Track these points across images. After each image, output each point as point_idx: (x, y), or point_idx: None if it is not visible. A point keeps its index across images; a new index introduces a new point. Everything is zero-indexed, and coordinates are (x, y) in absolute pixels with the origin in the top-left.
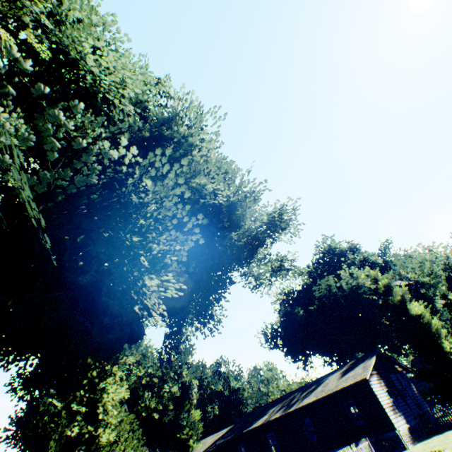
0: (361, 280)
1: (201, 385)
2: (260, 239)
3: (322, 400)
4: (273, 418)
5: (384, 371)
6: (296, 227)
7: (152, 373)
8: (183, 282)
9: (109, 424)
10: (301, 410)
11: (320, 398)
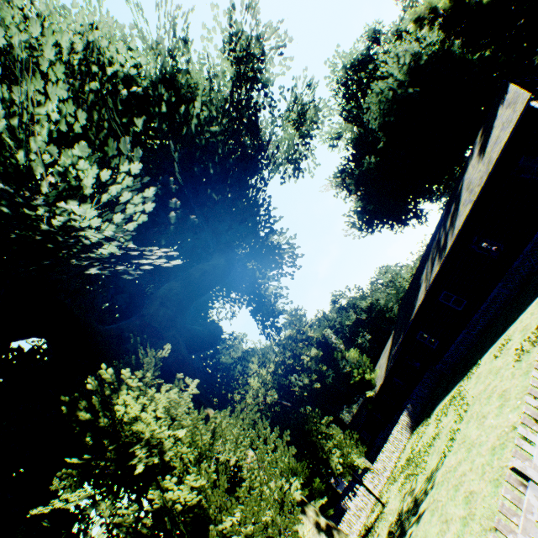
0: (413, 52)
1: (336, 331)
2: (245, 99)
3: (479, 202)
4: (434, 277)
5: (533, 95)
6: (274, 28)
7: (282, 360)
8: (178, 213)
9: (186, 460)
10: (461, 238)
11: (477, 198)
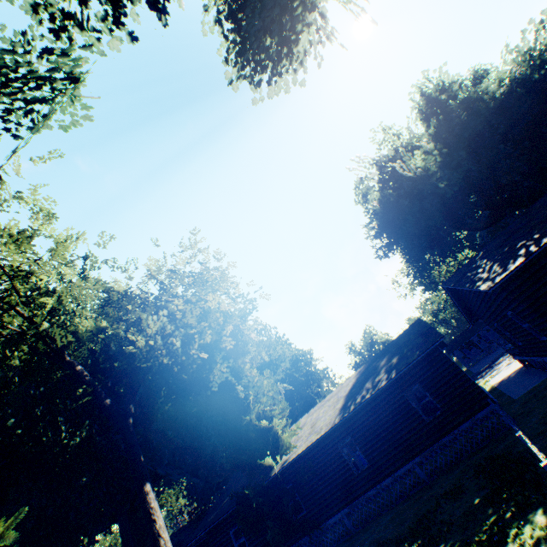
0: None
1: None
2: None
3: None
4: None
5: None
6: None
7: None
8: None
9: None
10: None
11: None
